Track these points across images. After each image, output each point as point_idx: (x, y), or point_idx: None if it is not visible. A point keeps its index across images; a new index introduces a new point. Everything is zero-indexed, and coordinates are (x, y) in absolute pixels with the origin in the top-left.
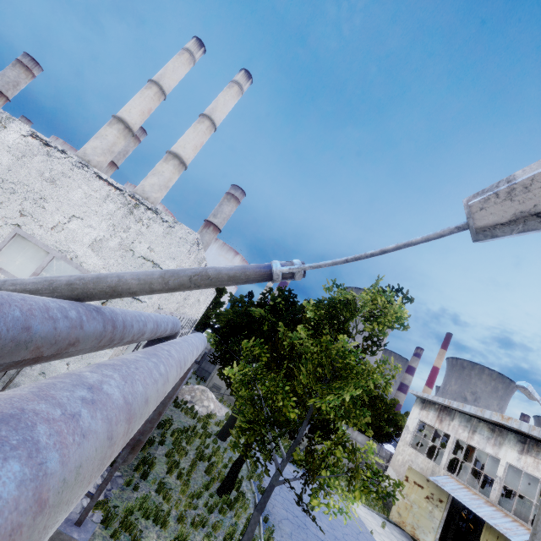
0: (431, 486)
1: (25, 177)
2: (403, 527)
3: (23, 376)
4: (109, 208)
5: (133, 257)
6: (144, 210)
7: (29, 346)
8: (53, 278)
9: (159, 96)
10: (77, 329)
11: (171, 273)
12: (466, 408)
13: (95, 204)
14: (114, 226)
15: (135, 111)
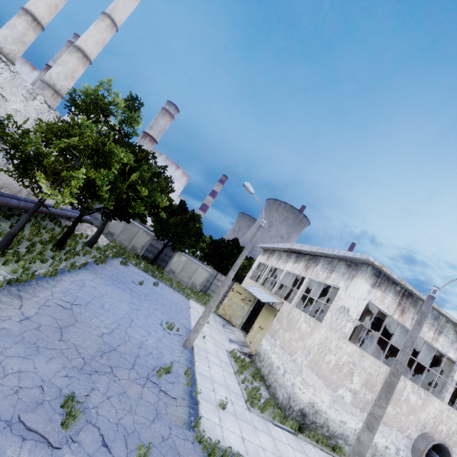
0: (246, 293)
1: None
2: (225, 317)
3: None
4: None
5: None
6: None
7: None
8: None
9: None
10: None
11: None
12: (279, 246)
13: None
14: None
15: (41, 4)
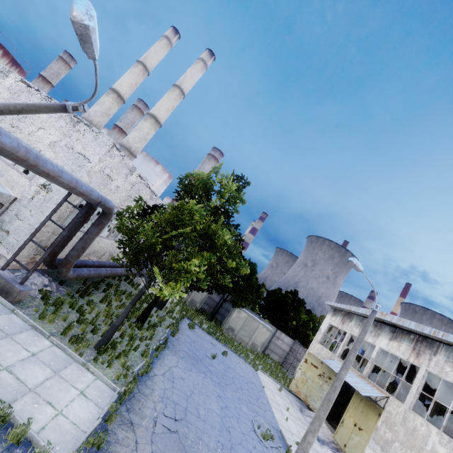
0: (324, 367)
1: None
2: (298, 395)
3: (6, 215)
4: (61, 123)
5: (73, 153)
6: (82, 125)
7: None
8: None
9: (143, 73)
10: None
11: (19, 103)
12: (359, 310)
13: (54, 121)
14: (63, 134)
15: (125, 84)
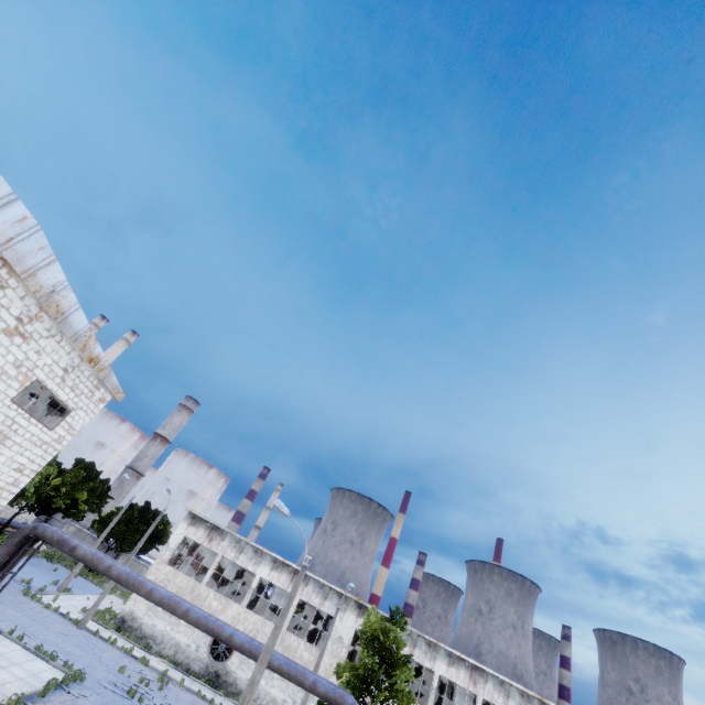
0: None
1: None
2: None
3: None
4: None
5: None
6: None
7: None
8: None
9: None
10: None
11: None
12: None
13: None
14: None
15: None
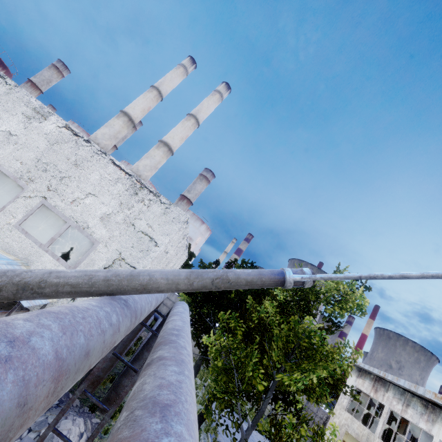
0: None
1: (56, 159)
2: None
3: None
4: (119, 189)
5: (133, 231)
6: (146, 193)
7: (85, 369)
8: (92, 273)
9: (157, 98)
10: (116, 333)
11: (195, 274)
12: (400, 382)
13: (108, 184)
14: (121, 204)
15: (138, 108)
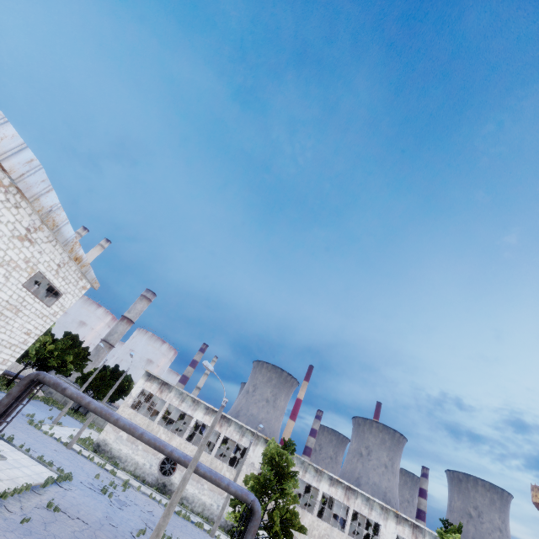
0: None
1: None
2: None
3: None
4: None
5: None
6: None
7: None
8: None
9: None
10: None
11: None
12: None
13: None
14: None
15: None
